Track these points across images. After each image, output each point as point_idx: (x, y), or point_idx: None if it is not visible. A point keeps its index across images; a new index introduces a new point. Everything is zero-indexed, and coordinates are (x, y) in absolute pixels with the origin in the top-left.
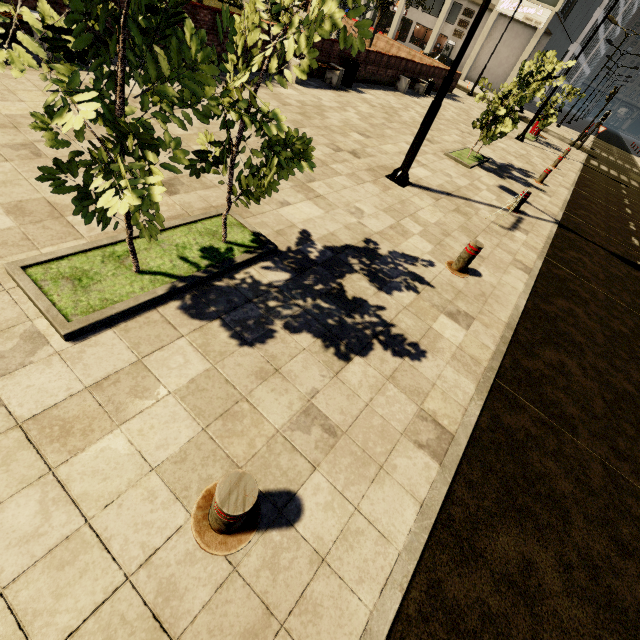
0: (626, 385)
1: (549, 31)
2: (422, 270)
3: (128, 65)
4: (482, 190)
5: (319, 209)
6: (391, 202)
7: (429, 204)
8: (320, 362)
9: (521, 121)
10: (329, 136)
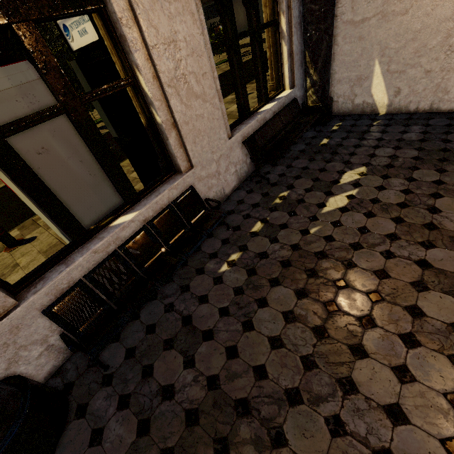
0: None
1: None
2: None
3: None
4: None
5: None
6: None
7: None
8: None
9: (246, 48)
10: None
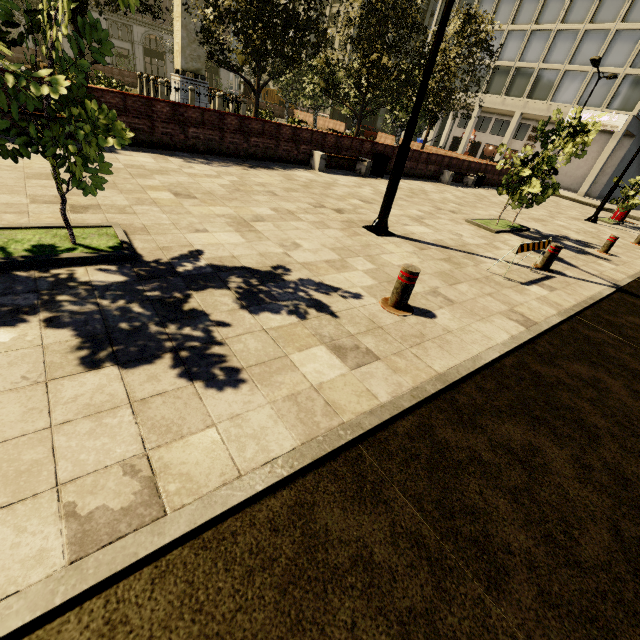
0: None
1: (631, 133)
2: (335, 300)
3: (155, 153)
4: (501, 249)
5: (241, 239)
6: (350, 244)
7: (406, 251)
8: (44, 362)
9: (603, 211)
10: (320, 199)
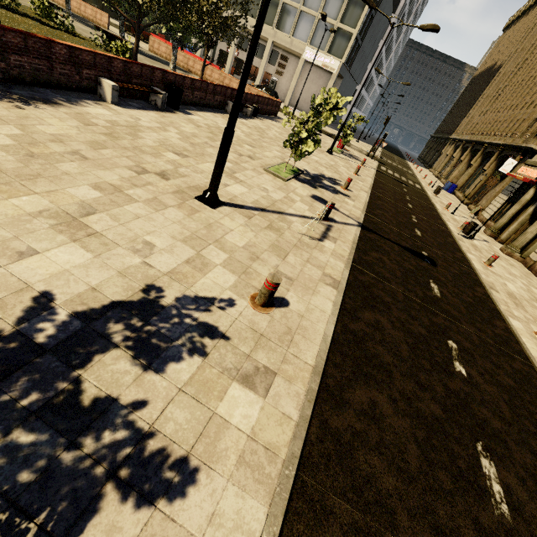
0: (433, 407)
1: (341, 75)
2: (217, 316)
3: None
4: (296, 201)
5: (86, 253)
6: (195, 228)
7: (240, 224)
8: None
9: (331, 138)
10: (136, 157)
